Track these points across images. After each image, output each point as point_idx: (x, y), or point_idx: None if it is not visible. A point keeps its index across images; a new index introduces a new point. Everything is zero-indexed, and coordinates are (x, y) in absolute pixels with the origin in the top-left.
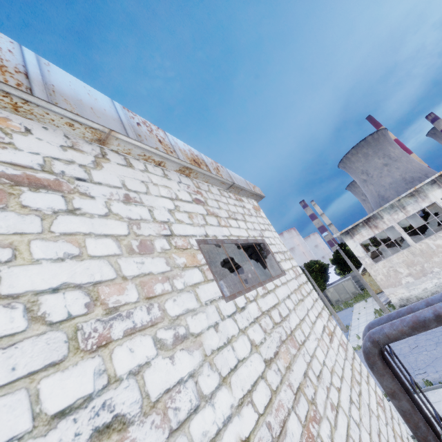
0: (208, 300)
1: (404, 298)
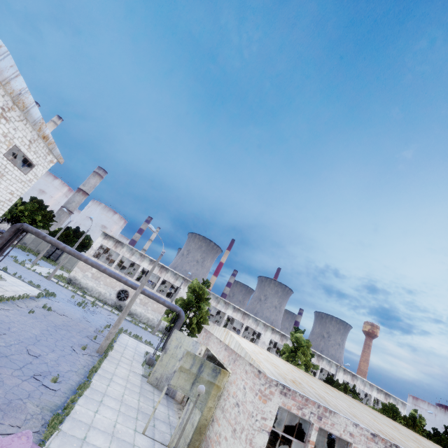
0: (1, 151)
1: (76, 278)
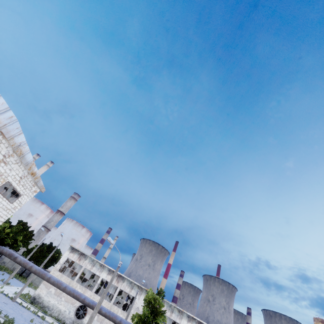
0: None
1: (40, 295)
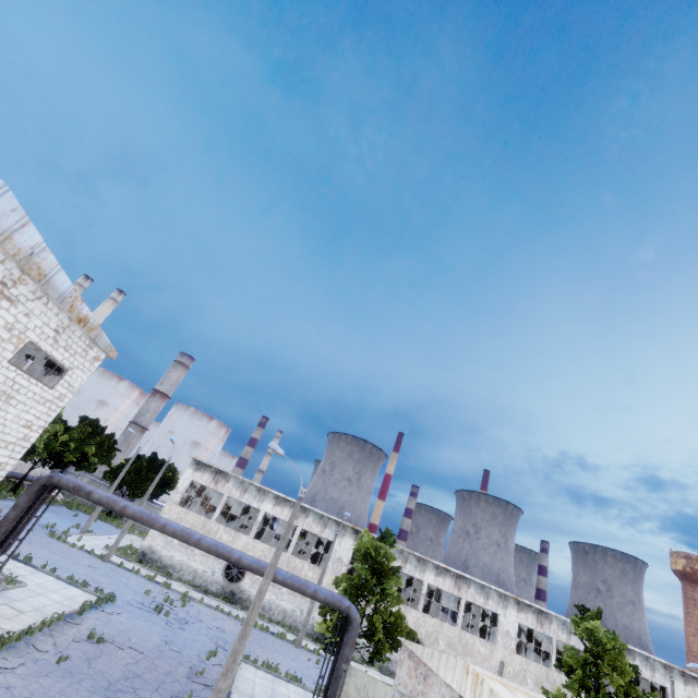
0: (4, 356)
1: (154, 548)
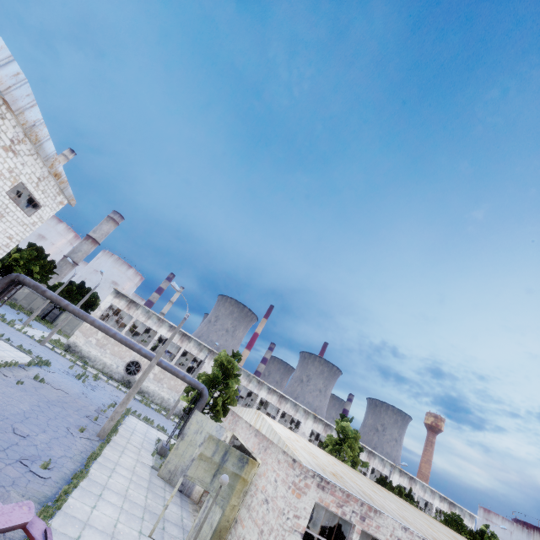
0: (4, 188)
1: (77, 344)
